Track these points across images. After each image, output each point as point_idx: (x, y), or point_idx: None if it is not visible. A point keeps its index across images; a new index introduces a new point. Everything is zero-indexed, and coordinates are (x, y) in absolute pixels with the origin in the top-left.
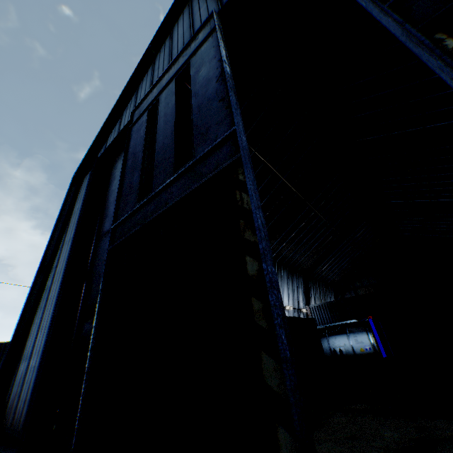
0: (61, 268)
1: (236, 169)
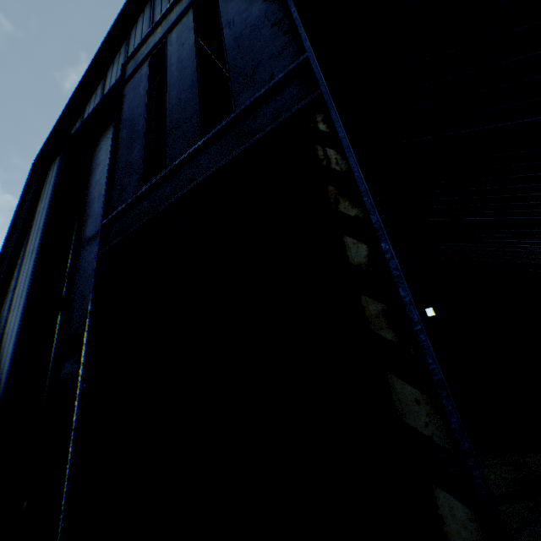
0: (23, 290)
1: (312, 116)
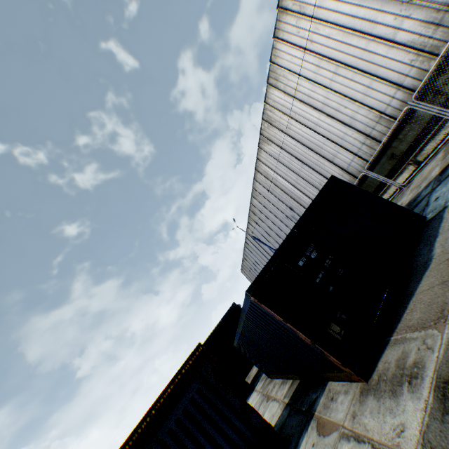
0: None
1: None
